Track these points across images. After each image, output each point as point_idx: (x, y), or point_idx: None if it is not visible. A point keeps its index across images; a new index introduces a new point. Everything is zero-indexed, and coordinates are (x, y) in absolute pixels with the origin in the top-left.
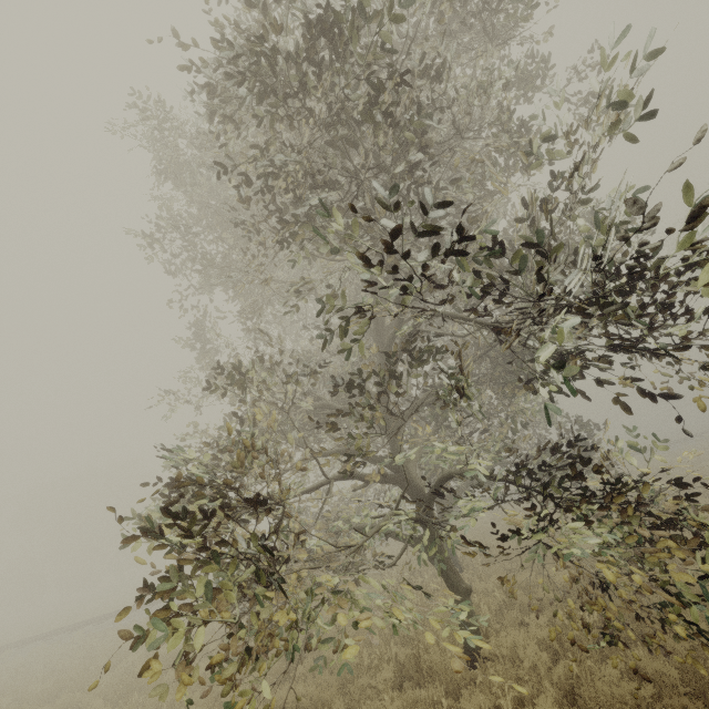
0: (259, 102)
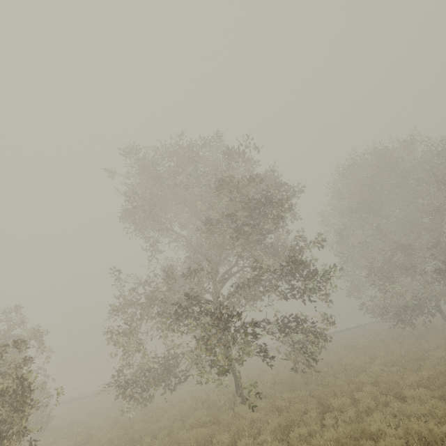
0: None
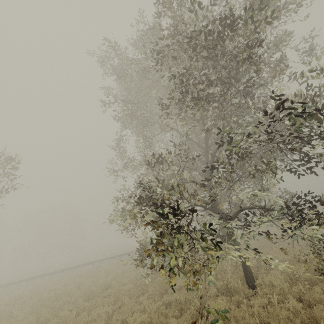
0: (193, 50)
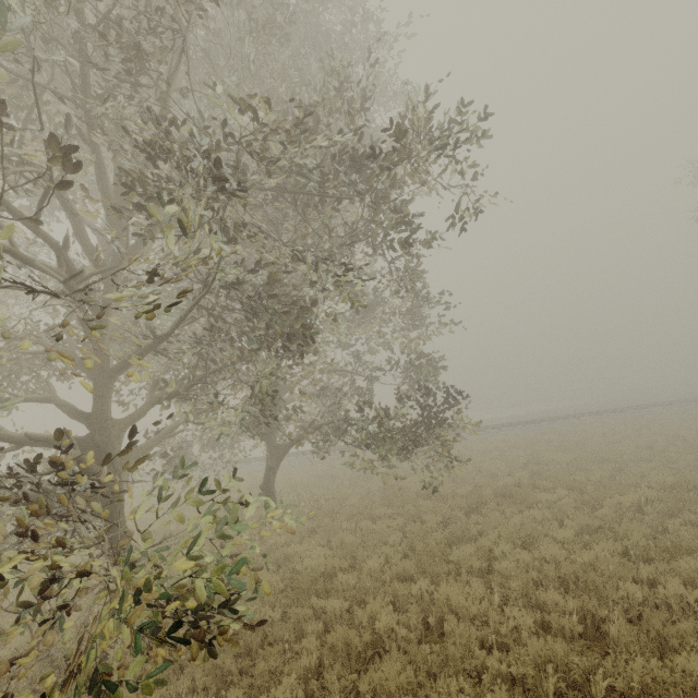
0: None
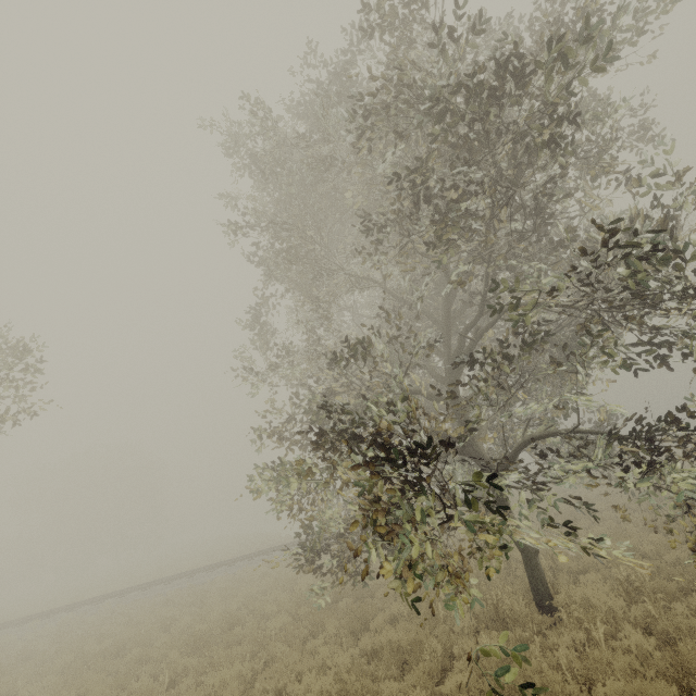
0: (439, 122)
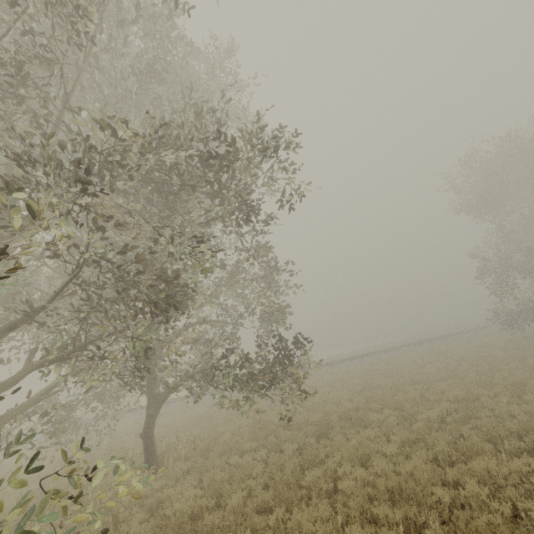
0: None
